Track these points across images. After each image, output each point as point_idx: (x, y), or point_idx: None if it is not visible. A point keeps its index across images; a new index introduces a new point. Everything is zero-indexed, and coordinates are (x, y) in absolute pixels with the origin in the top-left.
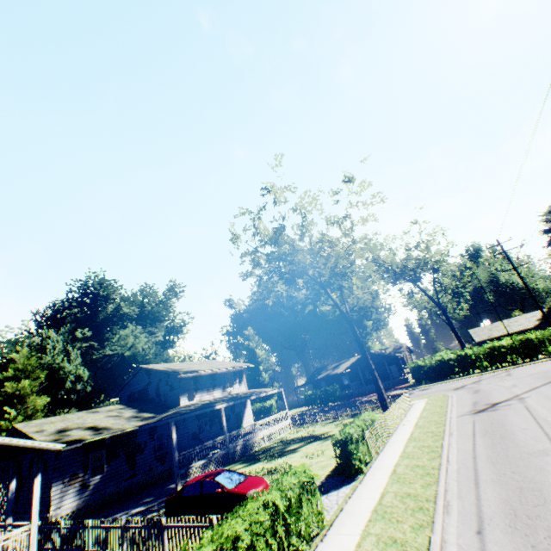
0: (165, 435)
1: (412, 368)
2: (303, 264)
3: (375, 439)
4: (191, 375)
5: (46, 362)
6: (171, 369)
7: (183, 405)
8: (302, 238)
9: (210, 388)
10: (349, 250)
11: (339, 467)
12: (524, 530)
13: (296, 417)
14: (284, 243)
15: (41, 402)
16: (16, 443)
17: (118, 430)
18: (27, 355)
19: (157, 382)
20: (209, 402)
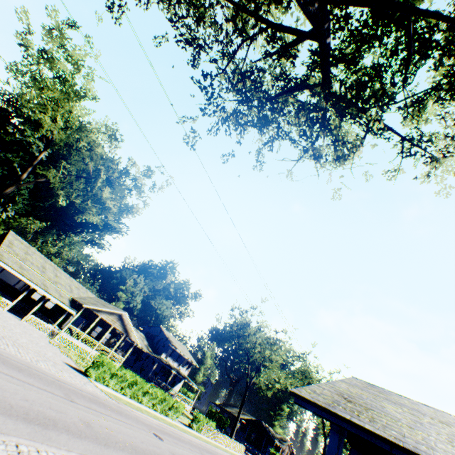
0: (149, 362)
1: (272, 453)
2: (243, 347)
3: (207, 431)
4: (173, 347)
5: (134, 291)
6: (169, 338)
7: (162, 357)
8: (255, 334)
9: (175, 359)
10: (269, 357)
11: (190, 422)
12: (207, 450)
13: (194, 410)
14: (245, 330)
15: (121, 306)
16: (136, 337)
17: (142, 347)
18: (132, 284)
19: (161, 338)
20: (171, 365)
